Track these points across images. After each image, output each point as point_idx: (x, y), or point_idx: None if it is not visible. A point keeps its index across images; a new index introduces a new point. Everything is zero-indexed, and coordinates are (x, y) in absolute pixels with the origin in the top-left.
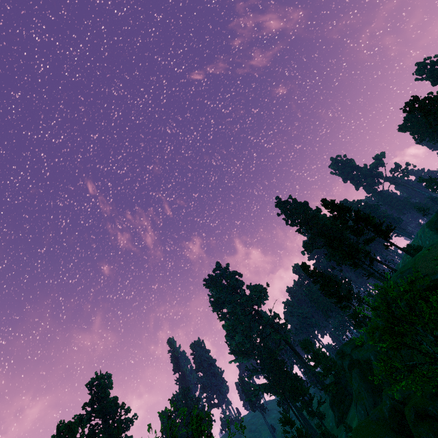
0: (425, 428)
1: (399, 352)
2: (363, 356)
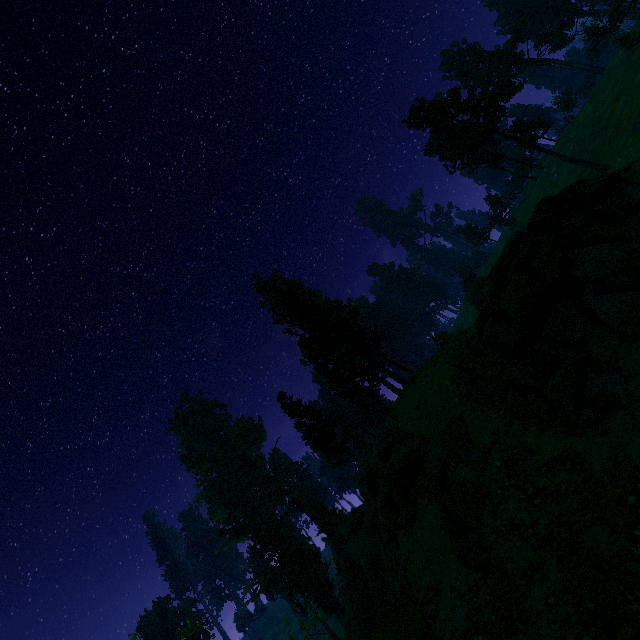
0: None
1: None
2: (354, 556)
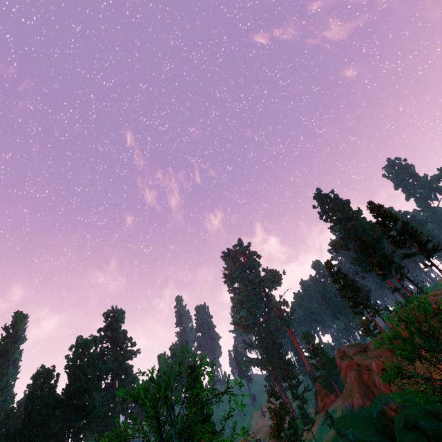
0: (411, 437)
1: (412, 364)
2: (364, 361)
